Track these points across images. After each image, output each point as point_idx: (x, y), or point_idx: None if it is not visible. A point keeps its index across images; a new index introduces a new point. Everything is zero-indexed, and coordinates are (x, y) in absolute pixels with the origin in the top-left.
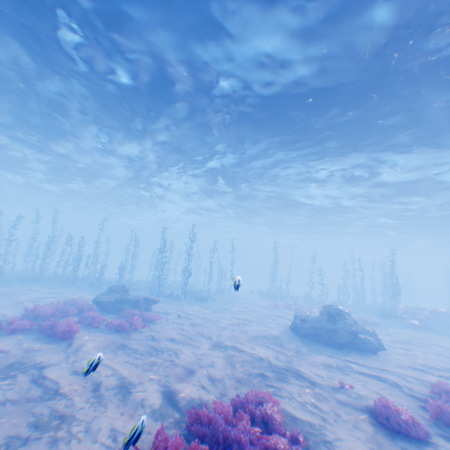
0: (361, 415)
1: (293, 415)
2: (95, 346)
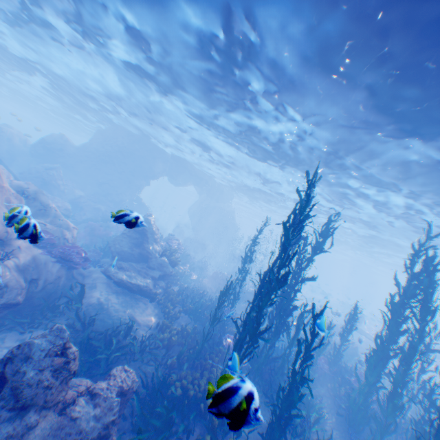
0: None
1: None
2: None
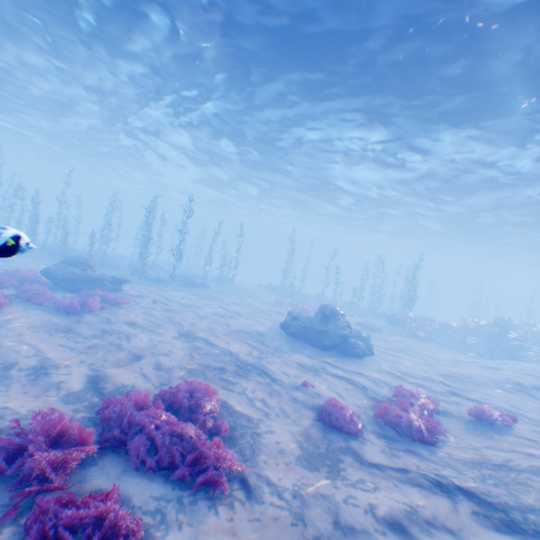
0: (307, 411)
1: (232, 407)
2: (27, 323)
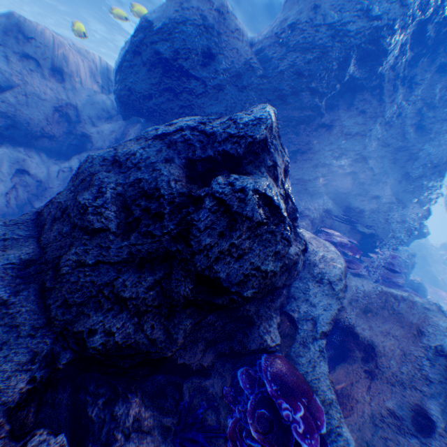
0: None
1: None
2: None
